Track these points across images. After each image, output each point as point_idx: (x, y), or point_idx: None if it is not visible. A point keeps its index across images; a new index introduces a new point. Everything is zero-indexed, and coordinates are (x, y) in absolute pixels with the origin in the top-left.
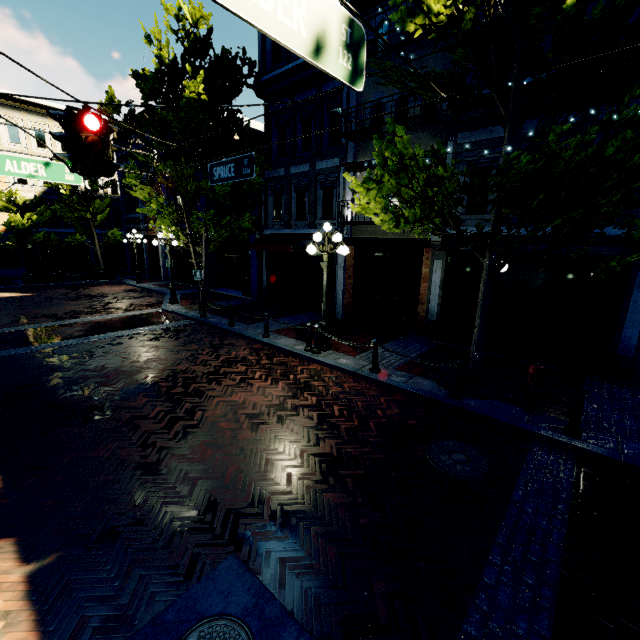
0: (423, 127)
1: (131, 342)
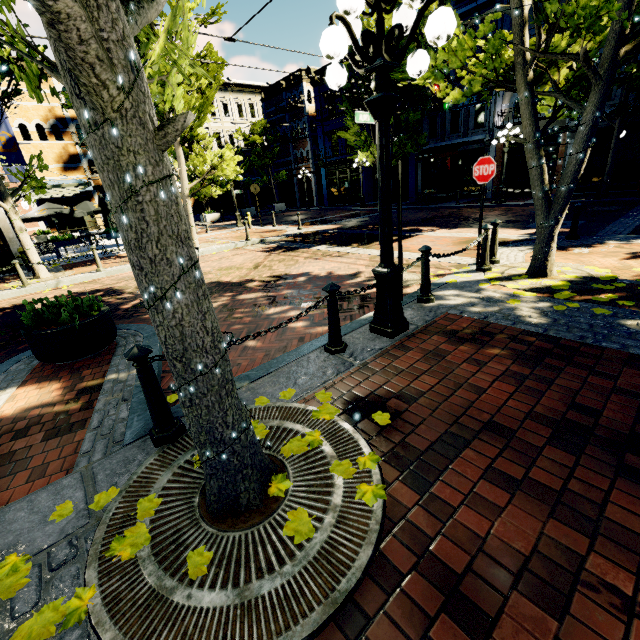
0: None
1: None
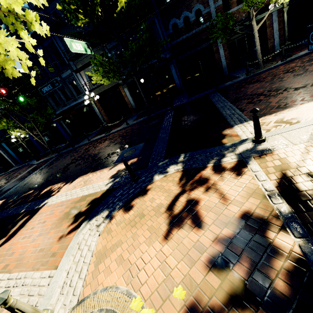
0: (94, 47)
1: (44, 169)
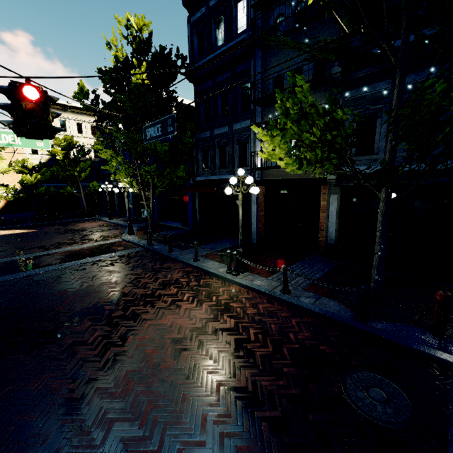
0: (315, 90)
1: (92, 268)
